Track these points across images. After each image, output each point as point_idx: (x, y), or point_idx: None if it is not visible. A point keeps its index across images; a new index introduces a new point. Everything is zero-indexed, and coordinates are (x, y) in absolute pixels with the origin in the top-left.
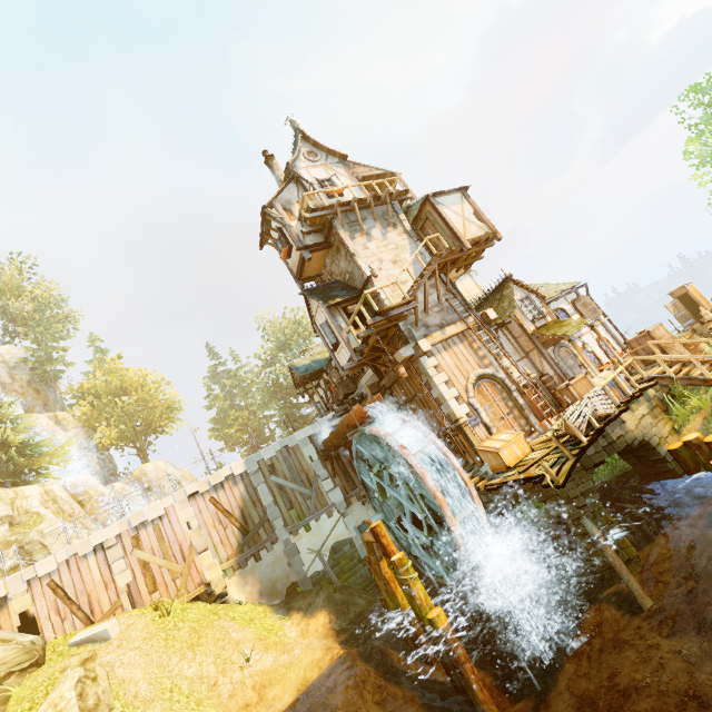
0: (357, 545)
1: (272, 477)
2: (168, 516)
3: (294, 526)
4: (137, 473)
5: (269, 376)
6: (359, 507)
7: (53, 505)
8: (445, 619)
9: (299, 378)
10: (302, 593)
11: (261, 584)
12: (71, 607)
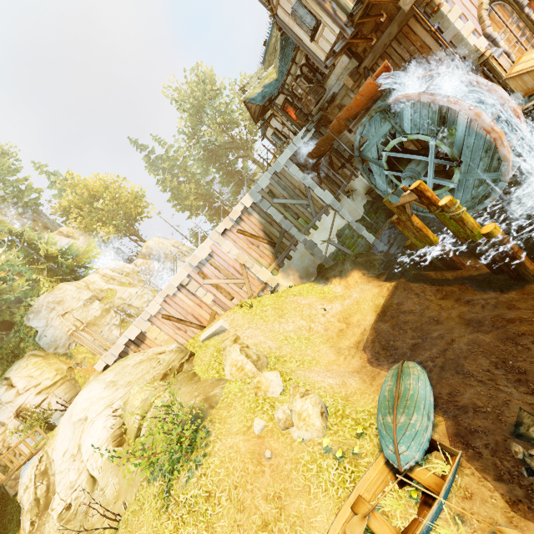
0: (354, 227)
1: (274, 201)
2: (214, 252)
3: (305, 229)
4: (145, 250)
5: (199, 145)
6: (347, 201)
7: (114, 282)
8: (499, 229)
9: (259, 109)
10: (330, 268)
11: (299, 272)
12: (186, 324)
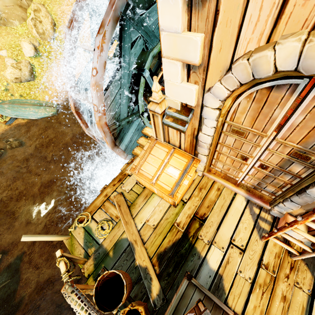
0: None
1: None
2: None
3: None
4: None
5: None
6: None
7: None
8: None
9: None
10: None
11: None
12: None
